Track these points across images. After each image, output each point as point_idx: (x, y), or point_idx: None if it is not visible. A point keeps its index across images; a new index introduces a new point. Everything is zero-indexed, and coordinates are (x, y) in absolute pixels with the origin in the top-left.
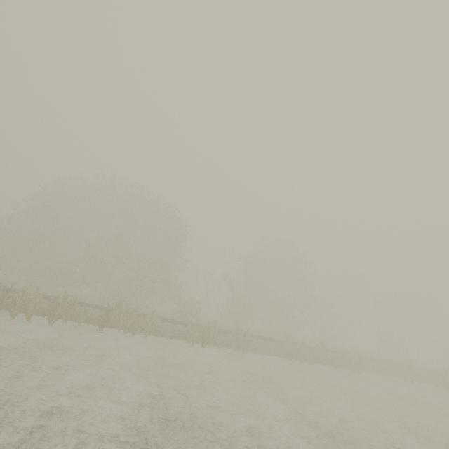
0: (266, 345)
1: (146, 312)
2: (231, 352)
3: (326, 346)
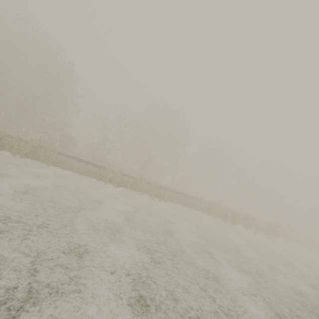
0: (90, 169)
1: (20, 135)
2: (39, 164)
3: (144, 179)
